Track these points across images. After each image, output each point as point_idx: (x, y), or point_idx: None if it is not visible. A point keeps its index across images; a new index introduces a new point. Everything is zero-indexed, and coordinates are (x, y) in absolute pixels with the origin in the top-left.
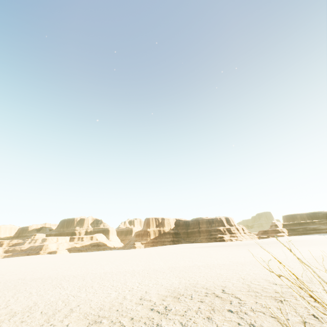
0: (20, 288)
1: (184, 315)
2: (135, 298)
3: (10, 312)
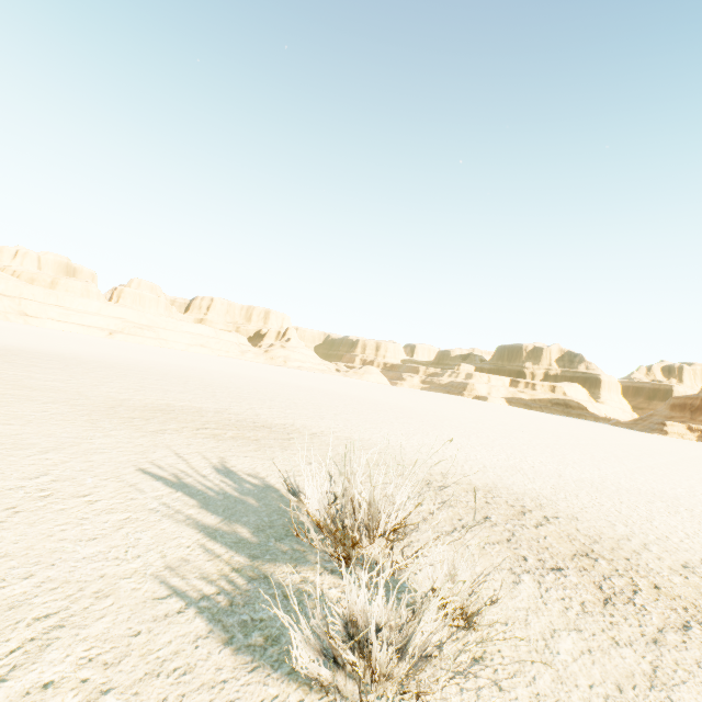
0: (381, 425)
1: (438, 495)
2: (438, 471)
3: (349, 437)
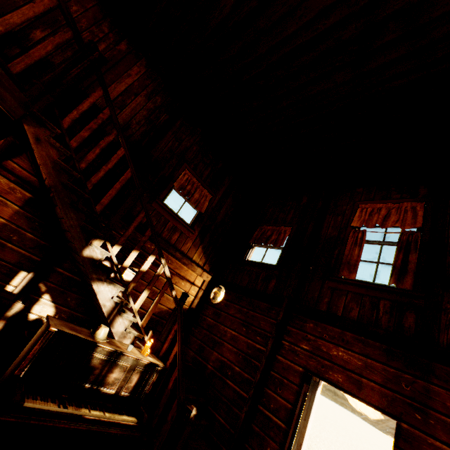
0: None
1: None
2: None
3: None
